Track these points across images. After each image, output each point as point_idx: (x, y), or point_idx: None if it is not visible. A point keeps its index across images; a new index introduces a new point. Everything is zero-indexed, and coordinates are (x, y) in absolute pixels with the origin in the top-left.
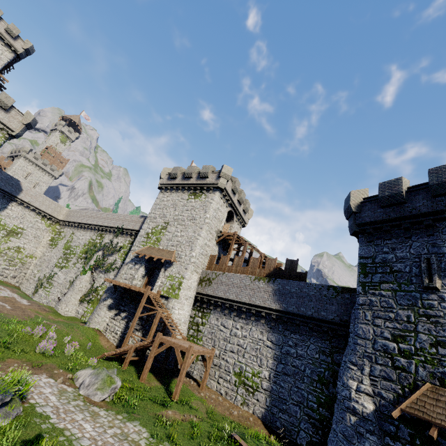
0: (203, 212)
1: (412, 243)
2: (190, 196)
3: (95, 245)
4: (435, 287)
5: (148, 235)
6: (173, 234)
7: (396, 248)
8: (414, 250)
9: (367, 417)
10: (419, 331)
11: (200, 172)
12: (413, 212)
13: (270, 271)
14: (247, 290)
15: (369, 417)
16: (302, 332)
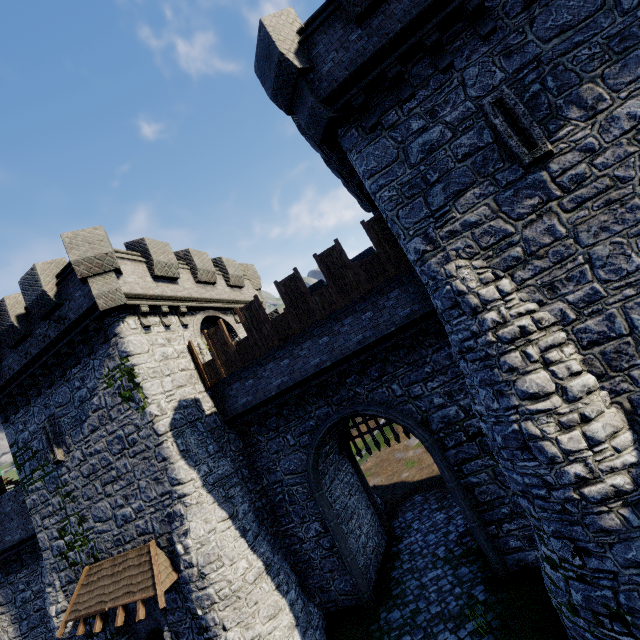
0: None
1: (33, 410)
2: None
3: None
4: (59, 460)
5: None
6: None
7: (26, 421)
8: (38, 418)
9: (70, 635)
10: (70, 514)
11: None
12: (11, 373)
13: None
14: None
15: (72, 633)
16: (27, 563)
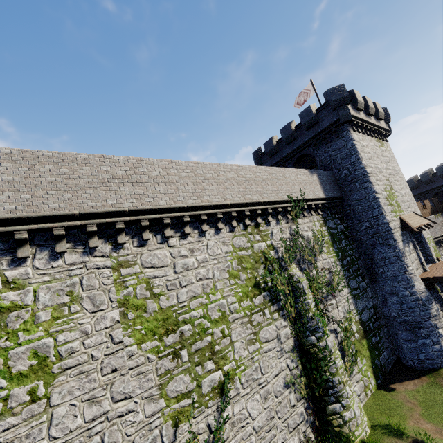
0: (397, 164)
1: None
2: (378, 142)
3: (267, 258)
4: None
5: (389, 200)
6: (400, 194)
7: None
8: None
9: None
10: None
11: (379, 111)
12: None
13: (430, 209)
14: (437, 227)
15: None
16: None
